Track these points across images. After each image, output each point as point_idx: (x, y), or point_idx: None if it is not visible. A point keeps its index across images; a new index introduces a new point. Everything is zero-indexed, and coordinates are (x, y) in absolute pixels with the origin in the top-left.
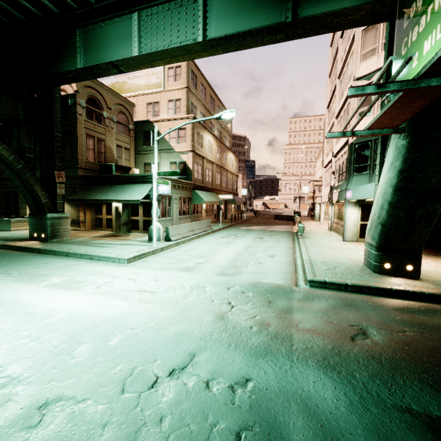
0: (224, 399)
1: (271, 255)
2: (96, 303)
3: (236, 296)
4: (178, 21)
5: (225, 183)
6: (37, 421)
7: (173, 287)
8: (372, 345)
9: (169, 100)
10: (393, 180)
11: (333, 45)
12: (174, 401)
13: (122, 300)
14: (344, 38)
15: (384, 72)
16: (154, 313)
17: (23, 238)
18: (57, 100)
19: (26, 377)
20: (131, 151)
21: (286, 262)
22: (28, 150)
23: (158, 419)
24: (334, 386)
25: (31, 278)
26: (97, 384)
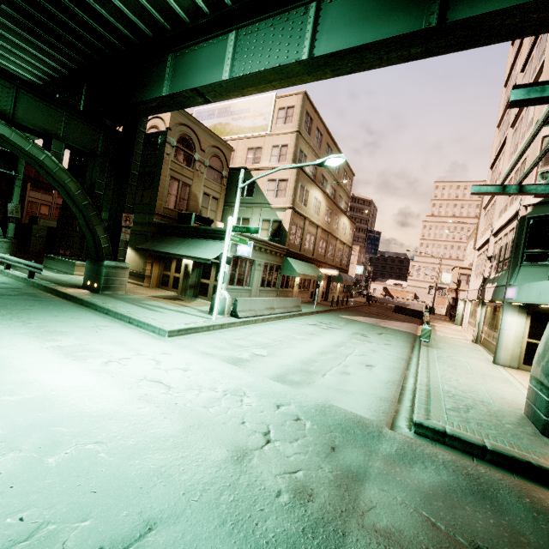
0: None
1: (368, 364)
2: (85, 386)
3: (283, 423)
4: (281, 38)
5: (332, 254)
6: None
7: (201, 385)
8: None
9: (274, 145)
10: None
11: (509, 84)
12: None
13: (120, 390)
14: (526, 72)
15: None
16: (146, 423)
17: (78, 285)
18: (141, 134)
19: None
20: (220, 201)
21: (387, 381)
22: (99, 186)
23: None
24: None
25: (43, 334)
26: None
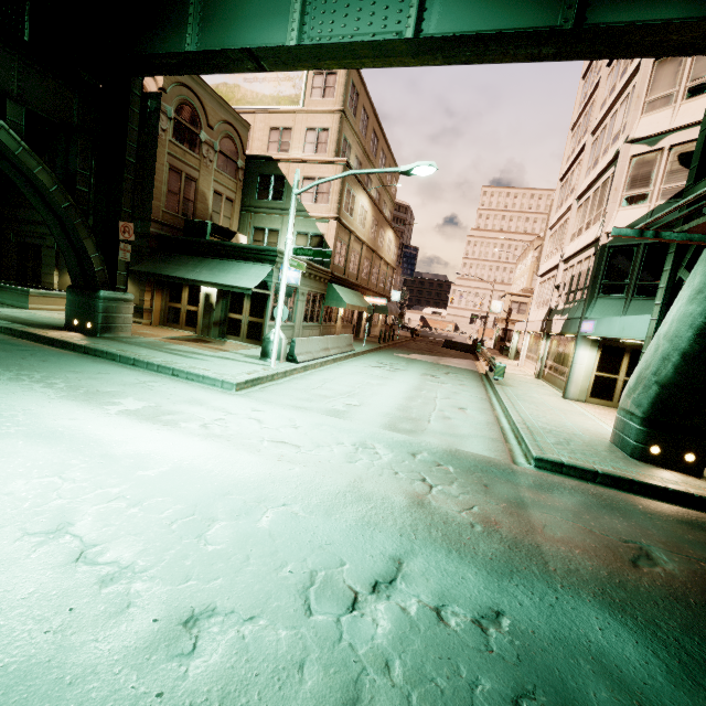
0: (474, 641)
1: (459, 407)
2: (211, 453)
3: (430, 470)
4: None
5: (375, 279)
6: (190, 646)
7: (326, 442)
8: (667, 578)
9: (308, 127)
10: (697, 319)
11: (589, 77)
12: (397, 636)
13: (252, 454)
14: (613, 68)
15: None
16: (312, 483)
17: (54, 325)
18: (136, 100)
19: (144, 567)
20: (235, 204)
21: (487, 422)
22: (81, 179)
23: (383, 664)
24: (634, 640)
25: (90, 396)
26: (263, 593)
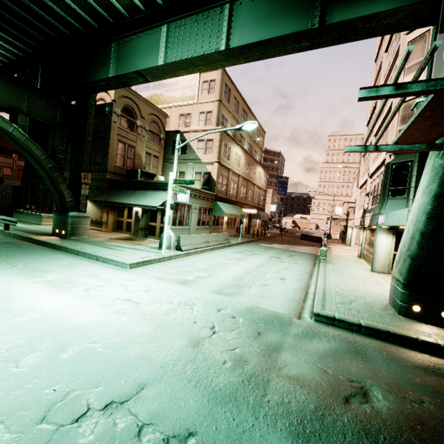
0: None
1: (282, 277)
2: (74, 307)
3: (224, 320)
4: (203, 31)
5: (251, 197)
6: None
7: (161, 300)
8: (371, 414)
9: (200, 112)
10: (427, 206)
11: (378, 61)
12: None
13: (101, 308)
14: (389, 52)
15: (402, 68)
16: (126, 328)
17: (47, 233)
18: (92, 107)
19: None
20: (159, 159)
21: (296, 288)
22: (60, 151)
23: None
24: None
25: (31, 272)
26: (21, 404)
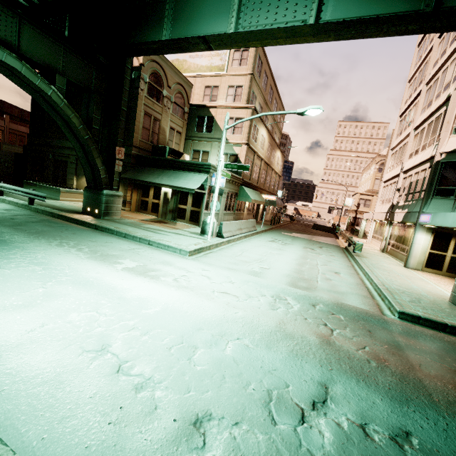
0: (396, 455)
1: (334, 271)
2: (184, 299)
3: (328, 317)
4: None
5: (268, 183)
6: (201, 442)
7: (254, 294)
8: None
9: (229, 85)
10: None
11: (423, 45)
12: (339, 446)
13: (209, 301)
14: (444, 38)
15: None
16: (252, 323)
17: (75, 211)
18: (128, 71)
19: (160, 380)
20: (182, 135)
21: (357, 283)
22: (95, 121)
23: None
24: None
25: (104, 258)
26: (240, 404)
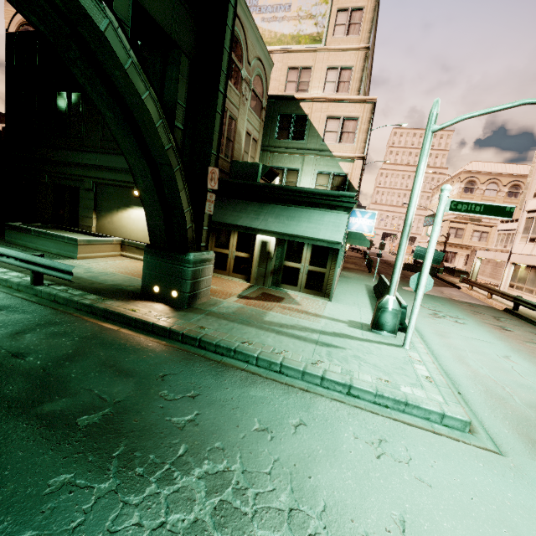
0: None
1: None
2: None
3: None
4: None
5: None
6: None
7: None
8: None
9: (329, 66)
10: None
11: None
12: None
13: None
14: None
15: None
16: None
17: (125, 289)
18: (230, 11)
19: None
20: (258, 144)
21: None
22: (177, 112)
23: None
24: None
25: None
26: None
